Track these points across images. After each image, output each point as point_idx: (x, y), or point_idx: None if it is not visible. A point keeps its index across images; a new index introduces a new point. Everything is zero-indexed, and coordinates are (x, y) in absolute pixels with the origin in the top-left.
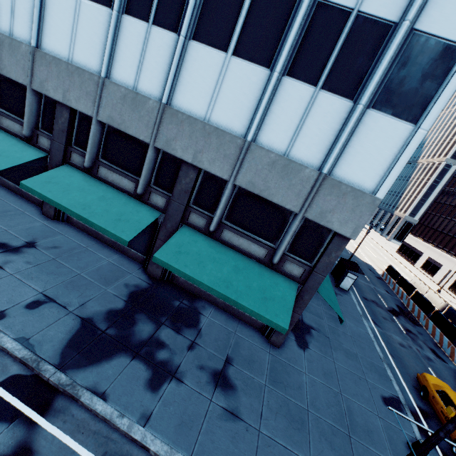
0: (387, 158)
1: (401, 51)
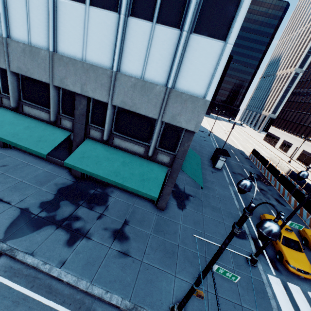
0: (209, 70)
1: None
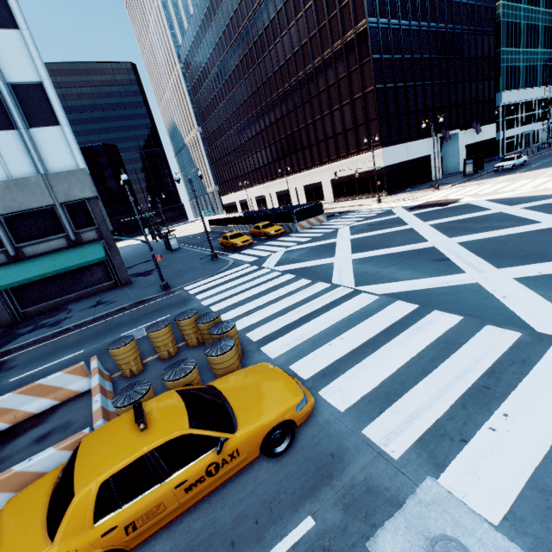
0: (66, 148)
1: (14, 95)
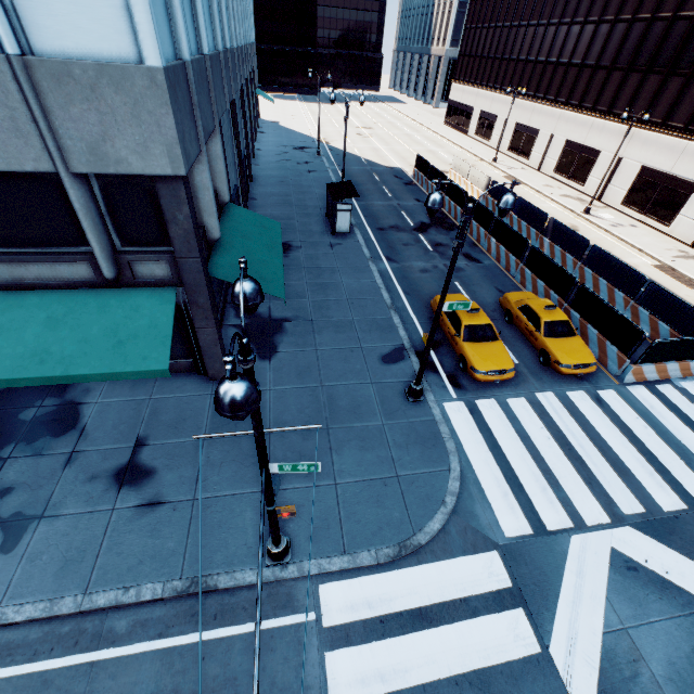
0: None
1: None
